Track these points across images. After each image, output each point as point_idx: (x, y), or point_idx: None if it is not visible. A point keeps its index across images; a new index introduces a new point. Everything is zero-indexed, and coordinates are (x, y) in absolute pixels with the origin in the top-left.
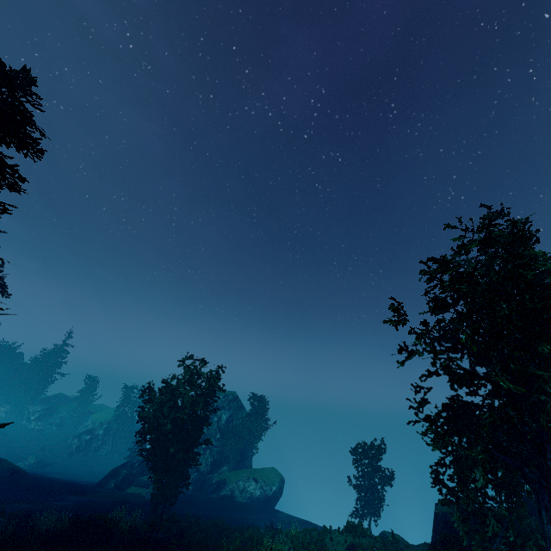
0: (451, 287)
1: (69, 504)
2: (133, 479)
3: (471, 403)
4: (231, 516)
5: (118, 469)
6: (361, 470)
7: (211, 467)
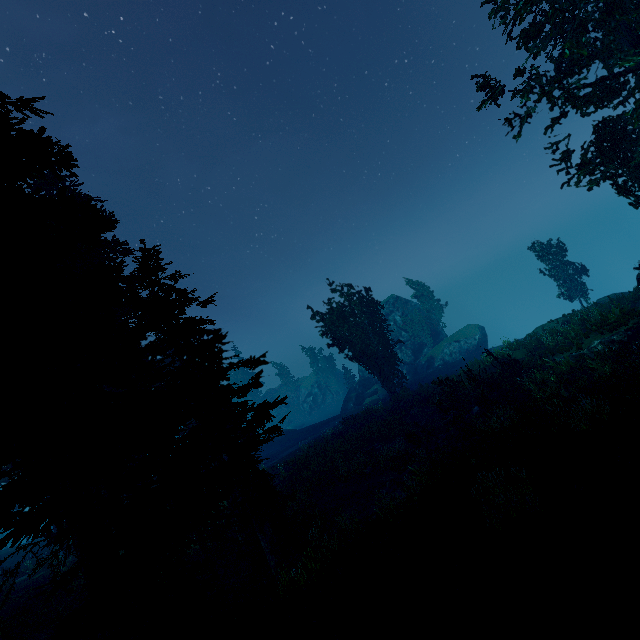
0: (528, 4)
1: (334, 425)
2: (363, 396)
3: (622, 114)
4: (451, 371)
5: (347, 396)
6: (549, 270)
7: (414, 356)
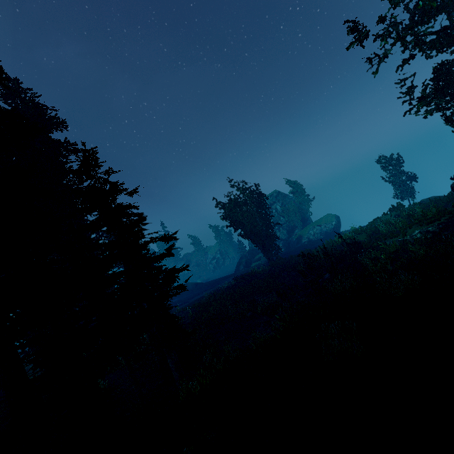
0: None
1: (229, 281)
2: (251, 261)
3: None
4: (313, 247)
5: (240, 261)
6: (389, 177)
7: (288, 235)
